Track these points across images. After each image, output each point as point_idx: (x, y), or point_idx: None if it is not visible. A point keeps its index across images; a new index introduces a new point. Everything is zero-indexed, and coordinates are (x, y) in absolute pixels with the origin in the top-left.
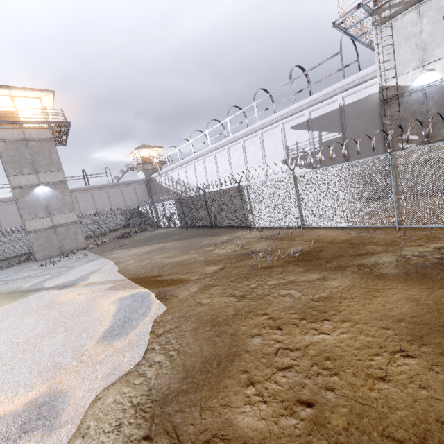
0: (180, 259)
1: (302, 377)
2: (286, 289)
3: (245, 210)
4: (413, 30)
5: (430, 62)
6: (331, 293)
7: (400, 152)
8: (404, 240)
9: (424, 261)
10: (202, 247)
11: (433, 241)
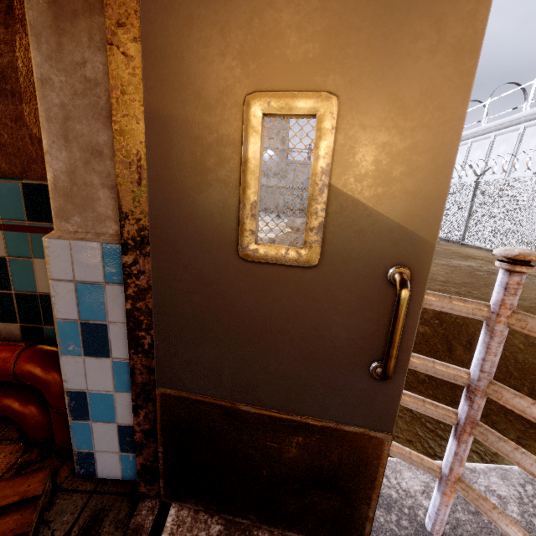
0: None
1: None
2: None
3: None
4: None
5: None
6: None
7: None
8: None
9: (483, 269)
10: None
11: None
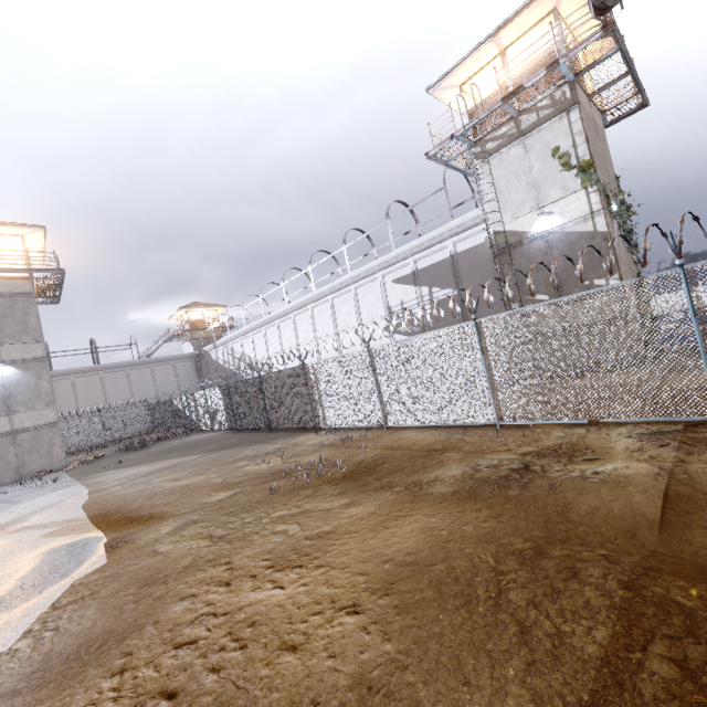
0: (187, 482)
1: (196, 654)
2: (288, 523)
3: (313, 401)
4: (521, 167)
5: (547, 204)
6: (338, 525)
7: (486, 320)
8: (495, 443)
9: (491, 474)
10: (235, 461)
11: (526, 444)
